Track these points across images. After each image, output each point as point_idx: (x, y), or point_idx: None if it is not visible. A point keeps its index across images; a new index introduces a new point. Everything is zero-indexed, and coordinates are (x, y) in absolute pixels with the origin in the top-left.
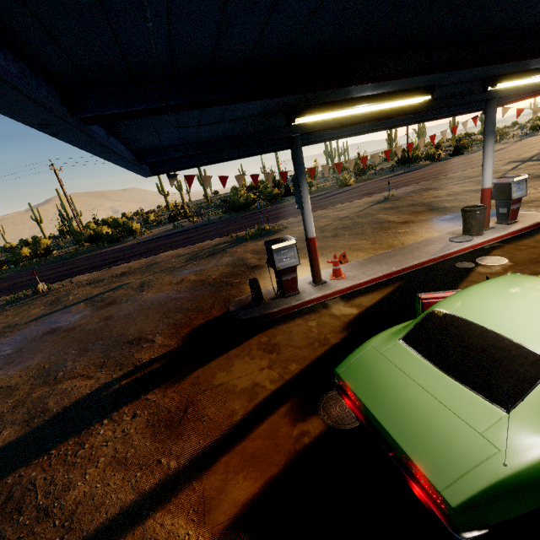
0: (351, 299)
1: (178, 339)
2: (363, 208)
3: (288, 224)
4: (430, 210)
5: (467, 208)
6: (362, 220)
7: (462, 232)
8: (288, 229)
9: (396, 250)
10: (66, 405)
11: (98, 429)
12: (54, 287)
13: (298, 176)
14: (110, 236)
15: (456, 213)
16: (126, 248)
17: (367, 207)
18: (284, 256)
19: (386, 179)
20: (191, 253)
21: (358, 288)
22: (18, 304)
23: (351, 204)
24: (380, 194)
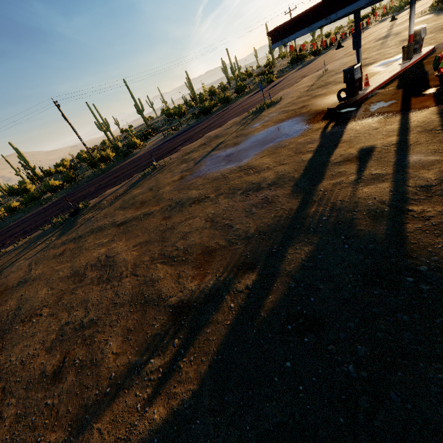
0: (384, 88)
1: (323, 121)
2: (317, 79)
3: (281, 96)
4: (364, 66)
5: (406, 45)
6: (329, 80)
7: (403, 60)
8: (285, 98)
9: (378, 75)
10: (318, 137)
11: (350, 128)
12: (166, 161)
13: (358, 30)
14: (122, 152)
15: (380, 62)
16: (154, 150)
17: (318, 78)
18: (356, 73)
19: (298, 71)
20: (234, 125)
21: (381, 87)
22: (154, 174)
23: (303, 82)
24: (314, 73)
